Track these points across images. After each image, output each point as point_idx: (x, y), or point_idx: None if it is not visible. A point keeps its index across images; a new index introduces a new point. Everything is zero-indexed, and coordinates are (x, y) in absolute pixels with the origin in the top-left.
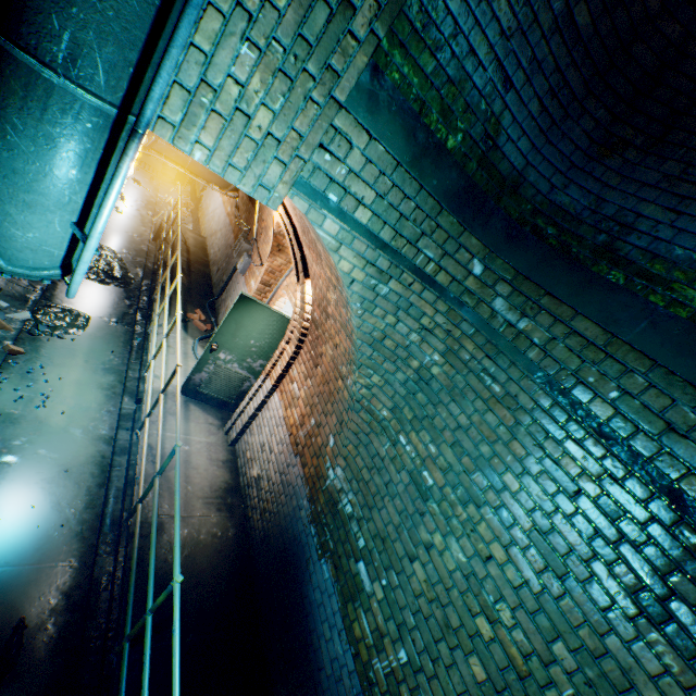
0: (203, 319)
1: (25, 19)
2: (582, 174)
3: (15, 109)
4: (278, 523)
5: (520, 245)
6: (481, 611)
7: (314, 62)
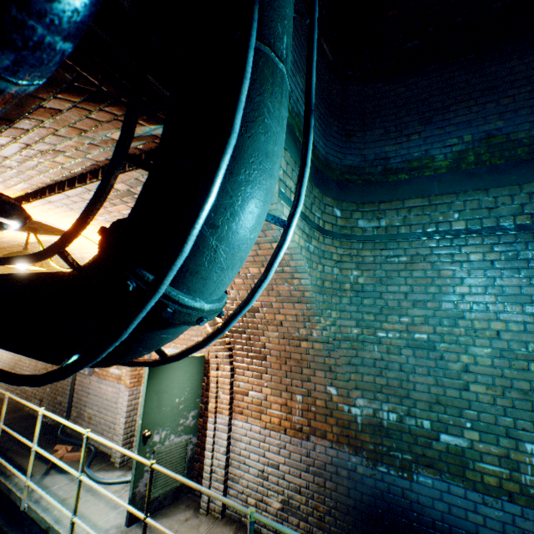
0: (70, 448)
1: (264, 24)
2: (347, 149)
3: (267, 94)
4: (347, 508)
5: (348, 190)
6: (527, 362)
7: None
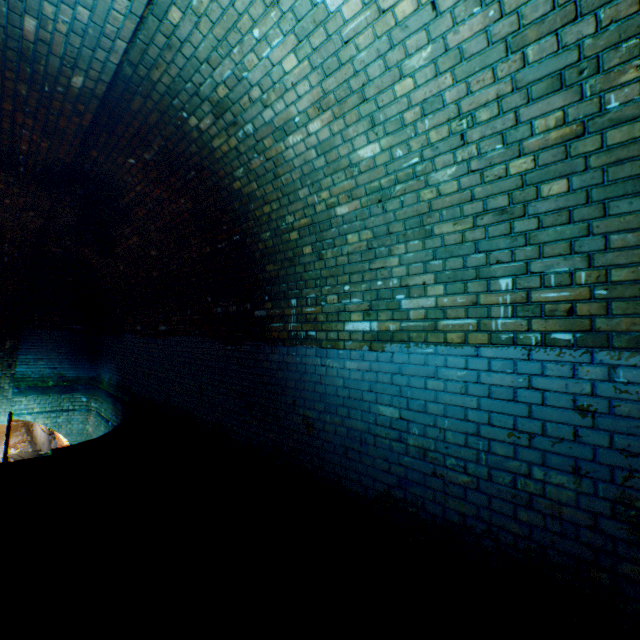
0: None
1: None
2: (92, 368)
3: None
4: None
5: (90, 389)
6: None
7: (2, 397)
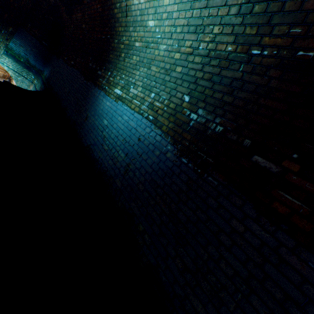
0: None
1: None
2: (42, 66)
3: None
4: None
5: (37, 74)
6: None
7: None
